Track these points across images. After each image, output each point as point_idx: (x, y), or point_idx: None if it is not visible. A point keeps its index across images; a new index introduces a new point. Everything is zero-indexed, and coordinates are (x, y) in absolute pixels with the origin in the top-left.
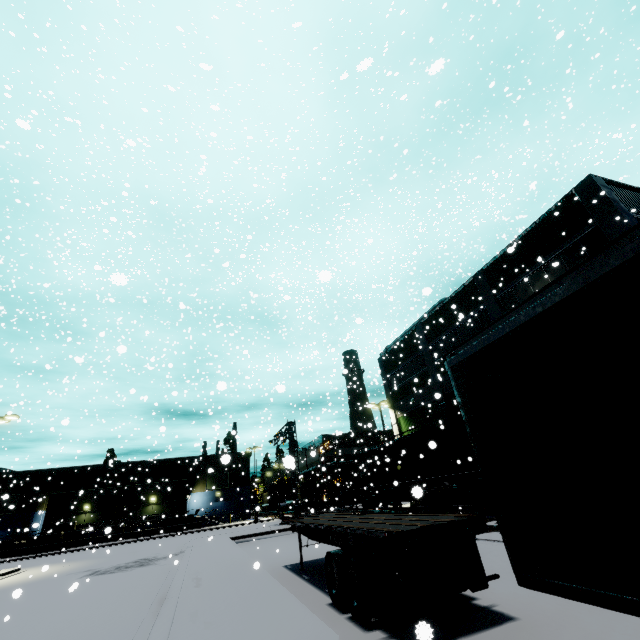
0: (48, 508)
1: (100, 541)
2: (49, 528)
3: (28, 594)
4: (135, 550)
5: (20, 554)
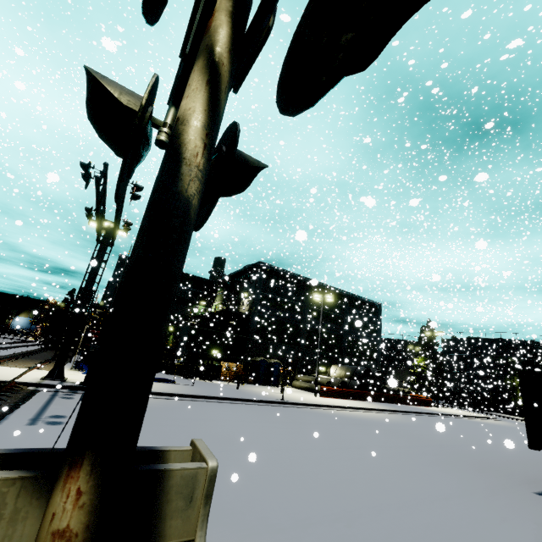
0: None
1: None
2: None
3: None
4: None
5: None
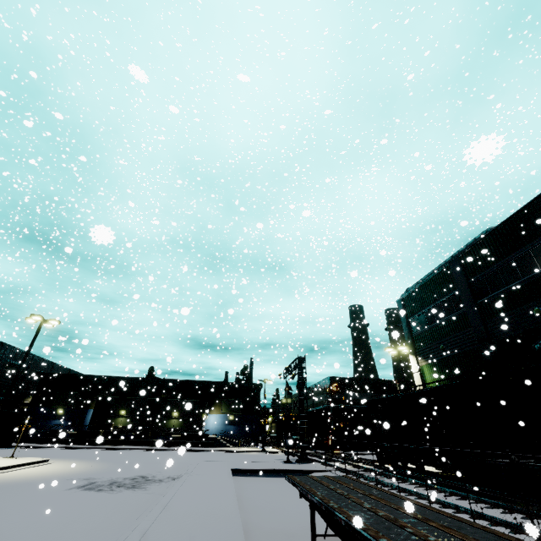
0: (95, 408)
1: (130, 444)
2: (94, 425)
3: (2, 502)
4: (147, 461)
5: (69, 443)
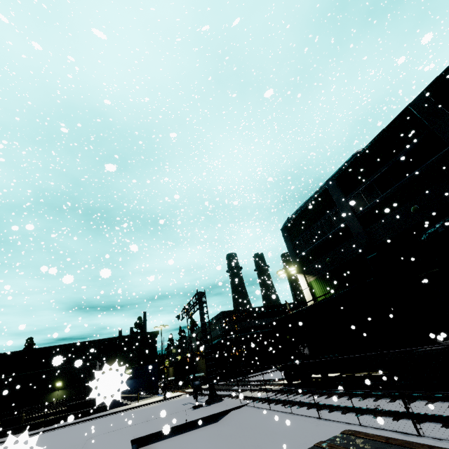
0: None
1: None
2: None
3: None
4: None
5: None
